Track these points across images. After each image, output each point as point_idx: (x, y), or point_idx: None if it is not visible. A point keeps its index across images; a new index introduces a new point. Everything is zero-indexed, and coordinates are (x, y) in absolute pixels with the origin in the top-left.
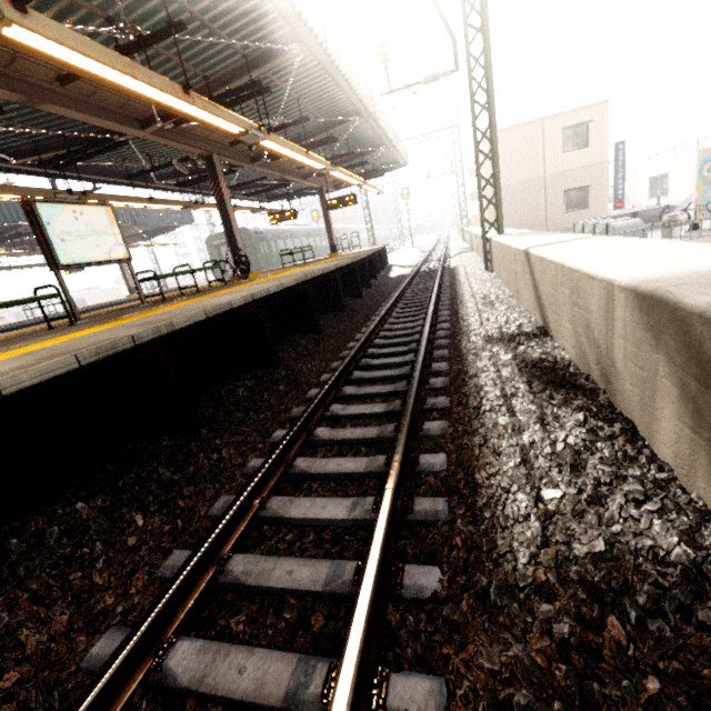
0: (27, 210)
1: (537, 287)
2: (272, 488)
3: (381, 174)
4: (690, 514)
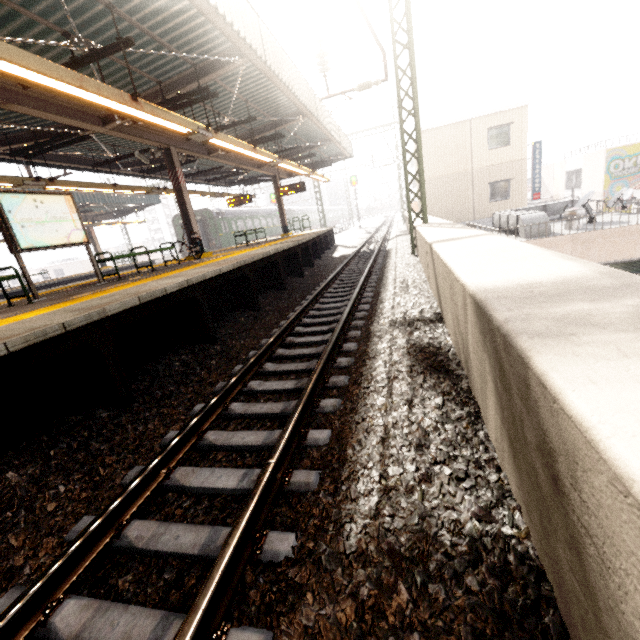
0: None
1: (436, 278)
2: (183, 458)
3: (329, 165)
4: (495, 491)
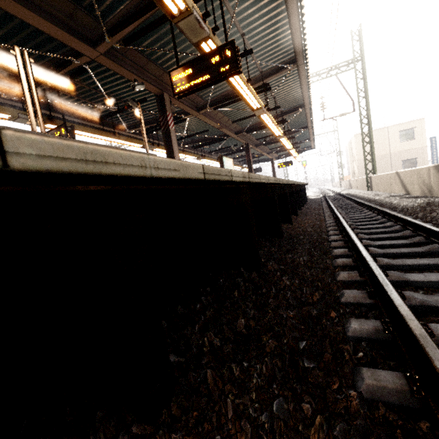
0: (220, 159)
1: (402, 181)
2: None
3: (301, 153)
4: None
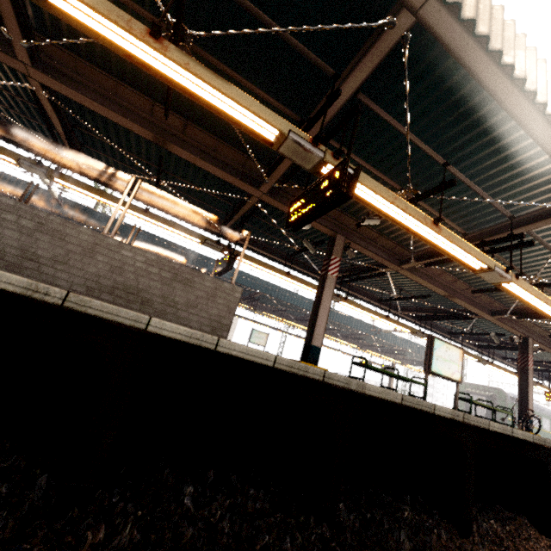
0: (429, 340)
1: None
2: None
3: None
4: None
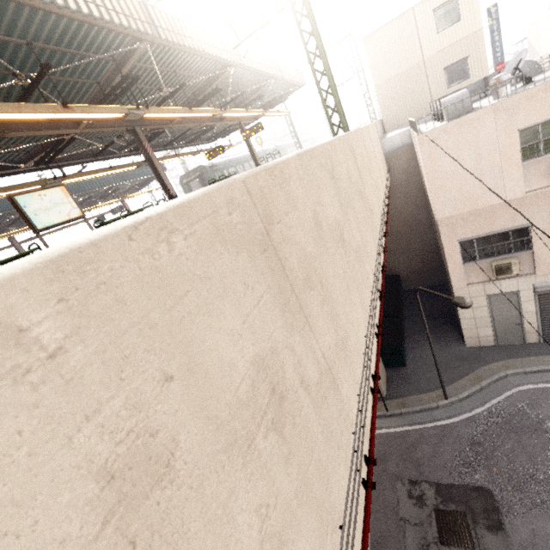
0: (11, 202)
1: None
2: None
3: (285, 98)
4: None
